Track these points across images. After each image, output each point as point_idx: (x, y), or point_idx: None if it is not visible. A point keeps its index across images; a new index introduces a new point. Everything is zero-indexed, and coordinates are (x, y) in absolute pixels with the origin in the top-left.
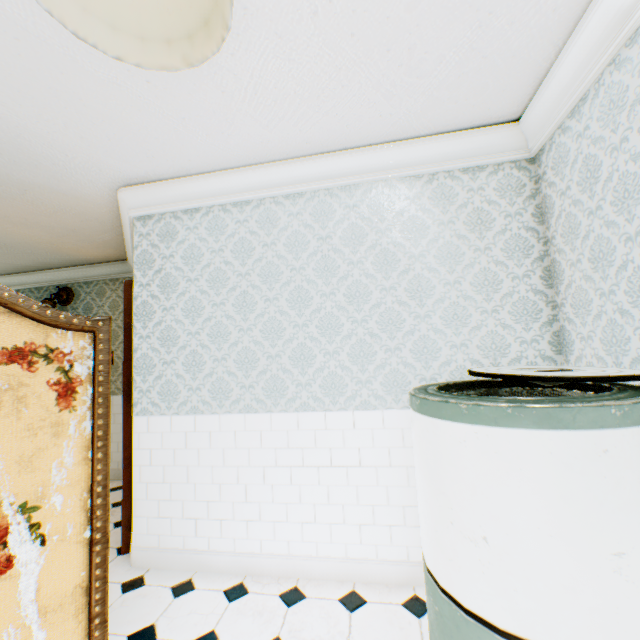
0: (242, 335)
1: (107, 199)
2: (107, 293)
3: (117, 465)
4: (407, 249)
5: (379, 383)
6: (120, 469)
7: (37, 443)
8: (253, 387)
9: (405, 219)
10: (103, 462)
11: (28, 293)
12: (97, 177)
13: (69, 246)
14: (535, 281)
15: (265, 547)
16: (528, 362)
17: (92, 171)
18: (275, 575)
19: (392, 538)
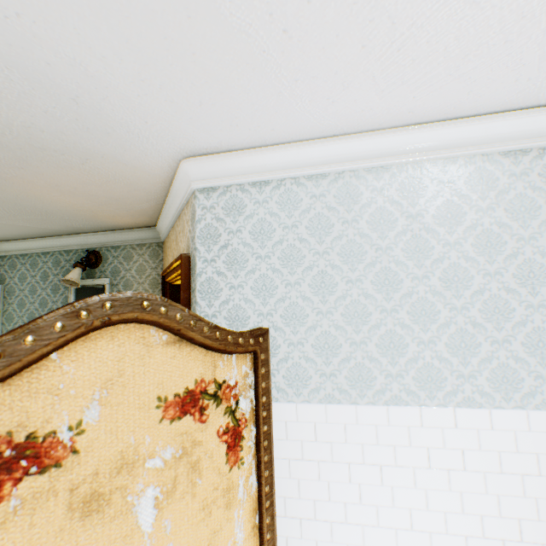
0: (320, 318)
1: (165, 169)
2: (134, 257)
3: None
4: (514, 230)
5: (484, 378)
6: None
7: (210, 525)
8: (334, 375)
9: (510, 197)
10: (270, 528)
11: (57, 255)
12: (166, 146)
13: (106, 213)
14: None
15: None
16: None
17: (164, 140)
18: None
19: None
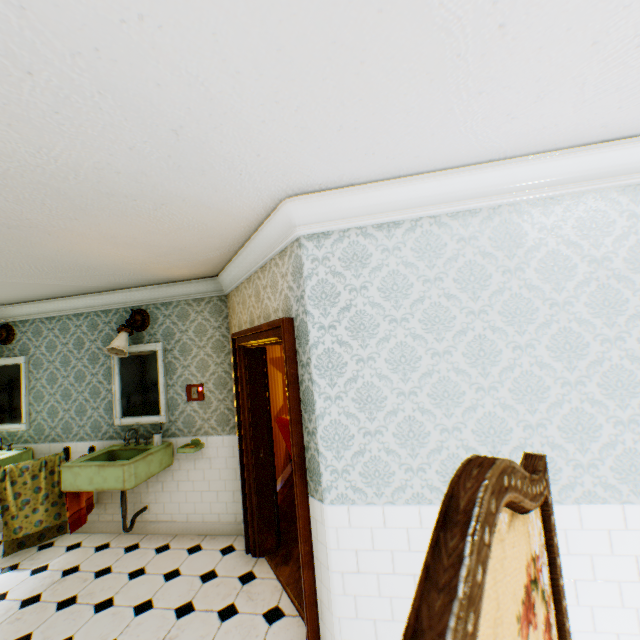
0: (481, 396)
1: (256, 211)
2: (190, 315)
3: (217, 517)
4: None
5: None
6: (221, 522)
7: None
8: None
9: None
10: None
11: (93, 317)
12: (270, 184)
13: (161, 265)
14: None
15: None
16: None
17: (271, 176)
18: None
19: None
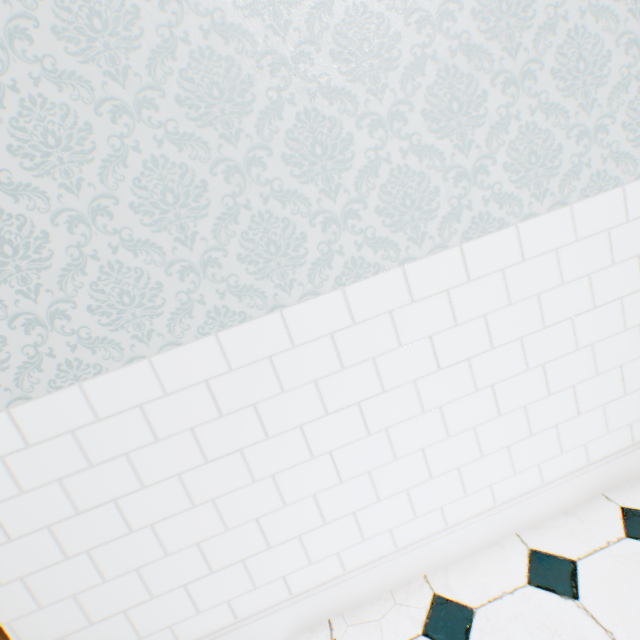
0: (128, 128)
1: None
2: None
3: None
4: None
5: (502, 168)
6: None
7: None
8: (214, 264)
9: None
10: None
11: None
12: None
13: None
14: None
15: (349, 560)
16: None
17: None
18: (382, 592)
19: (561, 443)
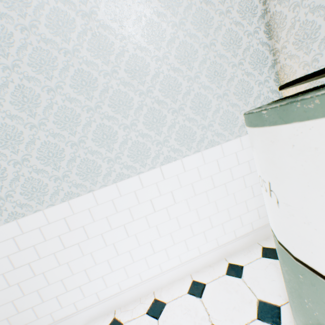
0: (36, 132)
1: None
2: None
3: None
4: (169, 18)
5: (174, 140)
6: None
7: None
8: (67, 176)
9: None
10: None
11: None
12: None
13: None
14: (261, 35)
15: (123, 286)
16: (264, 97)
17: None
18: (137, 298)
19: (206, 238)
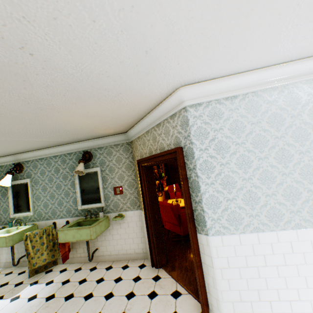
0: (284, 177)
1: (161, 95)
2: (113, 153)
3: (133, 251)
4: None
5: None
6: (136, 253)
7: None
8: (299, 211)
9: None
10: None
11: (63, 157)
12: (176, 80)
13: (102, 128)
14: None
15: None
16: None
17: (178, 75)
18: None
19: None
